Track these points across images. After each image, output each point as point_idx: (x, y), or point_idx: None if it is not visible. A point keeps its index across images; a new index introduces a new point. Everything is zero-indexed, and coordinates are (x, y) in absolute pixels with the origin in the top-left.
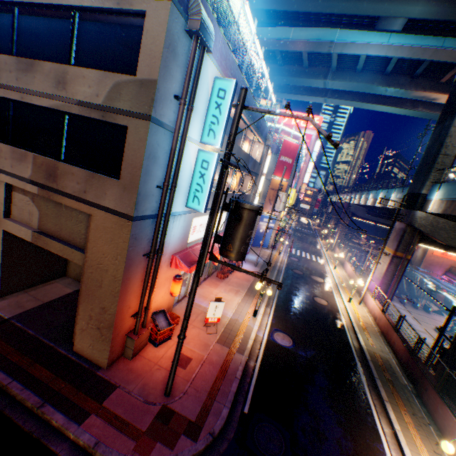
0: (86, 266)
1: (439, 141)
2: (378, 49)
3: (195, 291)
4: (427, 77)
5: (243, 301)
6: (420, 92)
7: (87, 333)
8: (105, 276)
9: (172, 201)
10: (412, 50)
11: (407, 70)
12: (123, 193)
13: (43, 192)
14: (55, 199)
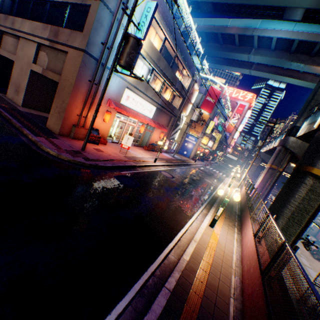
0: (61, 80)
1: (314, 91)
2: (285, 34)
3: (105, 90)
4: None
5: (152, 158)
6: (314, 66)
7: (54, 116)
8: (68, 83)
9: (109, 56)
10: (309, 35)
11: (306, 51)
12: (83, 39)
13: (51, 44)
14: (55, 47)
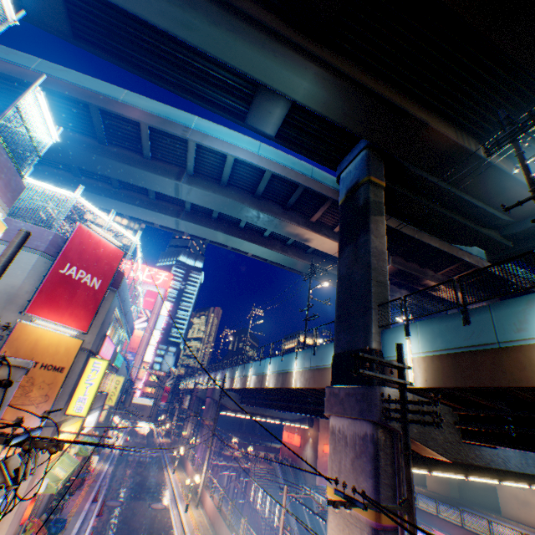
0: None
1: (364, 261)
2: (249, 155)
3: None
4: (298, 212)
5: None
6: (295, 225)
7: None
8: None
9: None
10: (285, 170)
11: (279, 197)
12: None
13: None
14: None
